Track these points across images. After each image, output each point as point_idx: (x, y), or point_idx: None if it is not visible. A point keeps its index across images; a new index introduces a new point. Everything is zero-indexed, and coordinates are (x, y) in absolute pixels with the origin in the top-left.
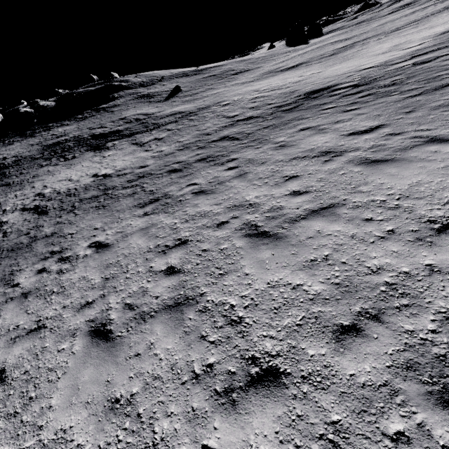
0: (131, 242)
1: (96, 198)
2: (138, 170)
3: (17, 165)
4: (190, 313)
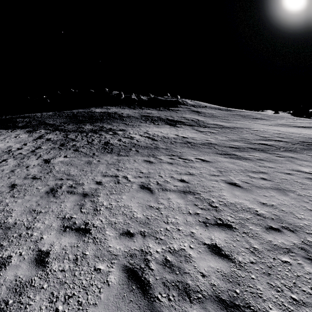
0: (225, 164)
1: (185, 143)
2: (205, 140)
3: (129, 118)
4: (291, 194)
